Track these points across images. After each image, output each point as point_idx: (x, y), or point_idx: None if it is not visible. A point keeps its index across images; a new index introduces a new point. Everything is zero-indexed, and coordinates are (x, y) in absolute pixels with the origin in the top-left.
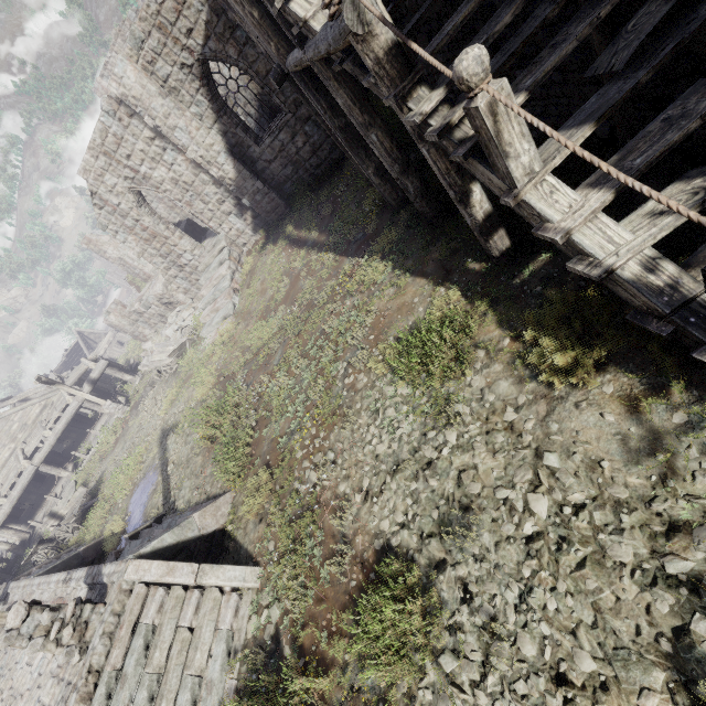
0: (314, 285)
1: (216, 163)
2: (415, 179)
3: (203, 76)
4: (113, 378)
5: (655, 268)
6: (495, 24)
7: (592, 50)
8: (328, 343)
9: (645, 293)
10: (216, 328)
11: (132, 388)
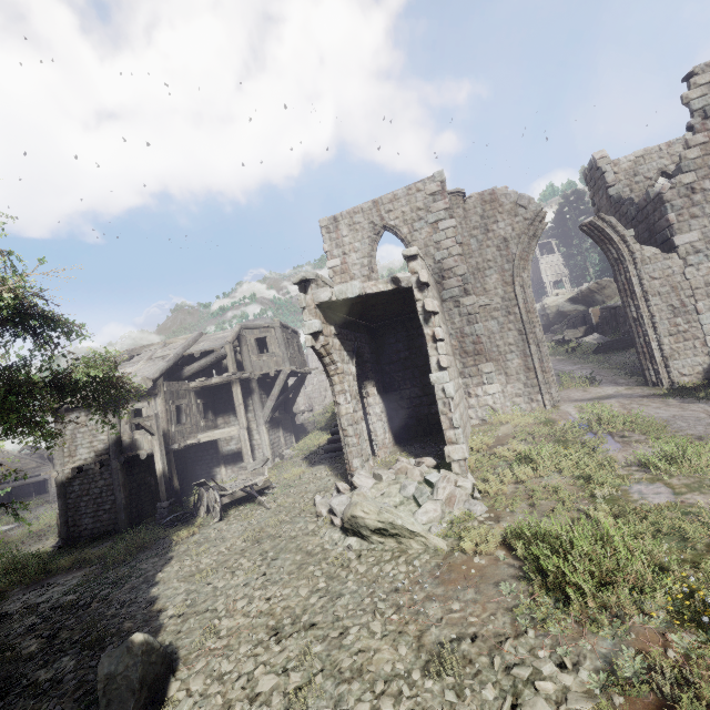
0: None
1: None
2: None
3: None
4: None
5: None
6: None
7: None
8: None
9: None
10: None
11: None
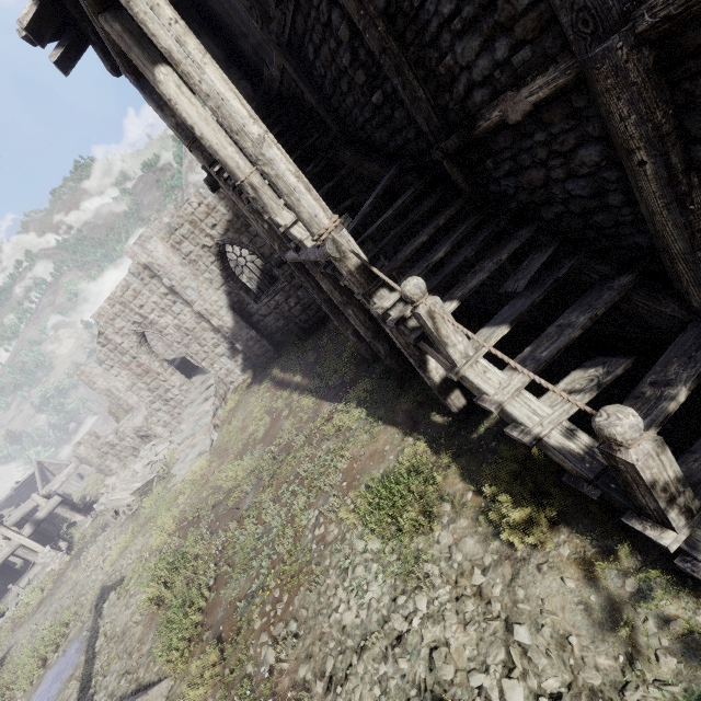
0: (294, 425)
1: (218, 315)
2: (385, 342)
3: (219, 254)
4: (60, 518)
5: (574, 438)
6: (433, 256)
7: (507, 269)
8: (301, 488)
9: (570, 460)
10: (189, 464)
11: (80, 531)
